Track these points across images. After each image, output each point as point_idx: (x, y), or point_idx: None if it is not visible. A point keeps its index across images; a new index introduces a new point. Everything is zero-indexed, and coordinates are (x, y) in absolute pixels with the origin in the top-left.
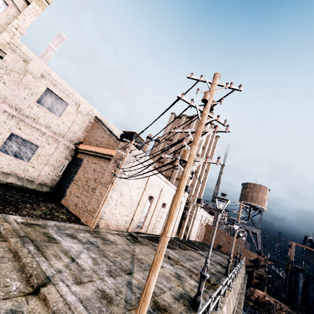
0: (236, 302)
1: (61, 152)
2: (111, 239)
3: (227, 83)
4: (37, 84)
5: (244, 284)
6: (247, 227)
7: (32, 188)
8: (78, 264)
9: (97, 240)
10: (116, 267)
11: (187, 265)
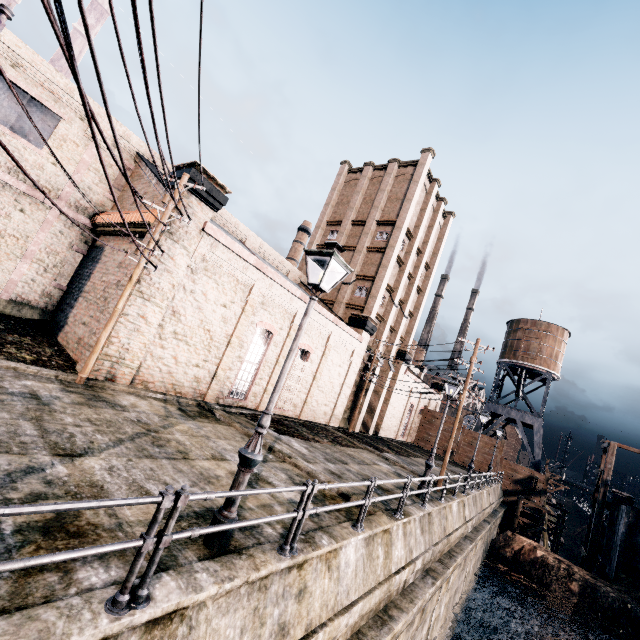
0: (427, 550)
1: (58, 234)
2: (123, 402)
3: None
4: None
5: (485, 523)
6: (513, 413)
7: None
8: None
9: (67, 396)
10: (41, 439)
11: (309, 465)
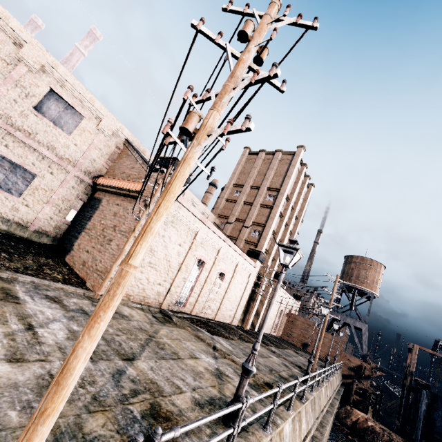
0: (314, 423)
1: (71, 188)
2: (125, 313)
3: (289, 5)
4: (35, 82)
5: (335, 400)
6: (348, 319)
7: (24, 236)
8: (36, 335)
9: None
10: (109, 347)
11: (241, 360)
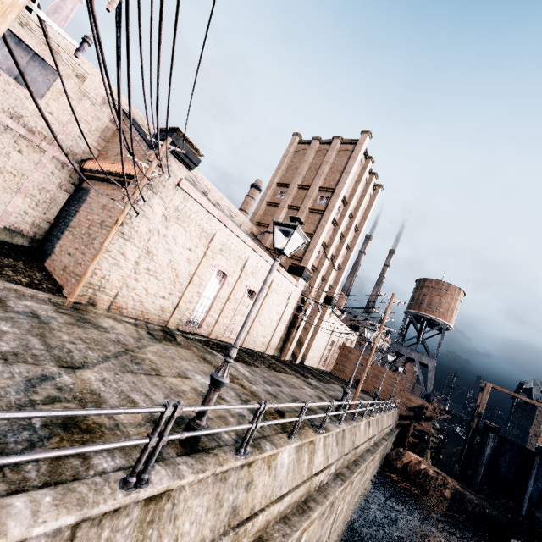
0: (339, 458)
1: (50, 174)
2: (104, 325)
3: None
4: None
5: (384, 440)
6: (413, 354)
7: None
8: None
9: (61, 317)
10: (47, 353)
11: (253, 386)
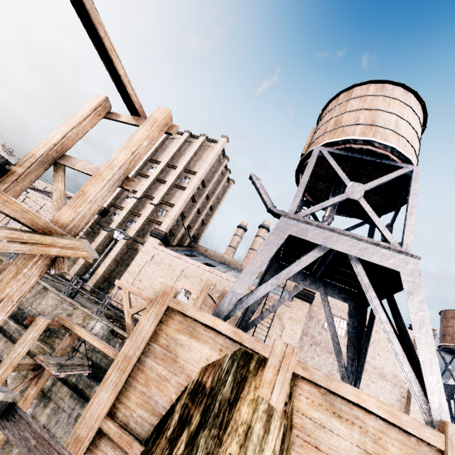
0: None
1: None
2: None
3: None
4: None
5: None
6: None
7: None
8: None
9: None
10: None
11: None
